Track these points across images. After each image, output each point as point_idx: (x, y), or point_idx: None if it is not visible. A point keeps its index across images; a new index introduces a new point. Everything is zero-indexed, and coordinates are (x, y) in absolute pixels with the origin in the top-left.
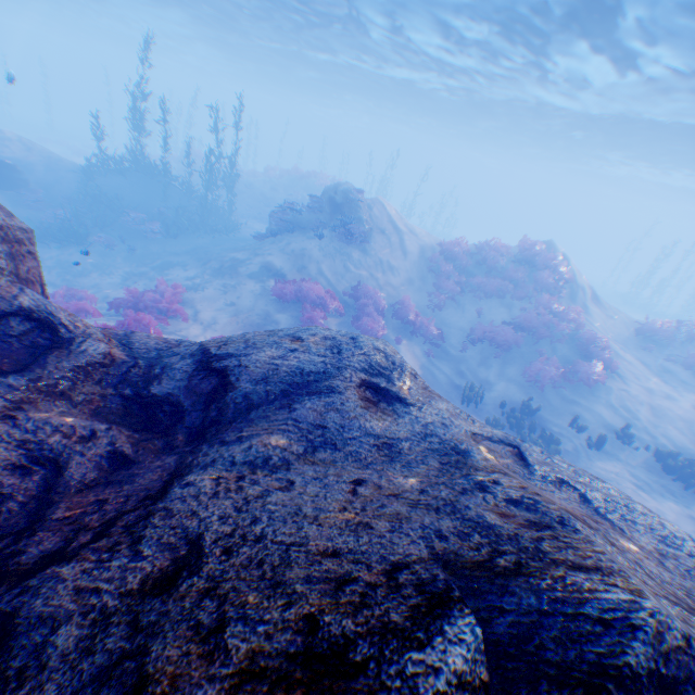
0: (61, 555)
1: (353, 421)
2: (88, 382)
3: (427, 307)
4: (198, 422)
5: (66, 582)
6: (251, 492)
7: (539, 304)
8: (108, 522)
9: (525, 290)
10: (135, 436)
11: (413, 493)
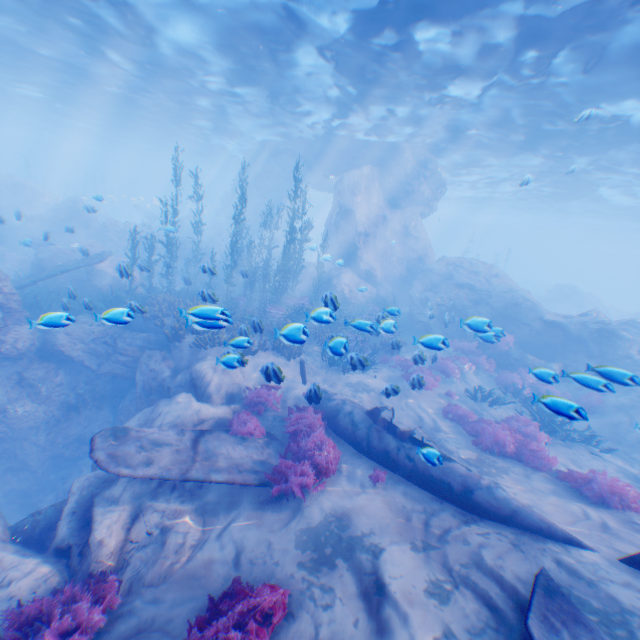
0: None
1: None
2: None
3: None
4: None
5: None
6: None
7: None
8: None
9: None
10: None
11: None
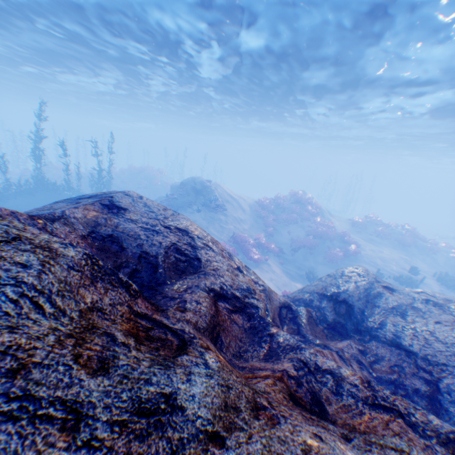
0: (430, 381)
1: (398, 302)
2: (314, 326)
3: (266, 237)
4: (352, 326)
5: (453, 382)
6: (429, 337)
7: (315, 222)
8: (416, 367)
9: (304, 216)
10: (352, 340)
11: (453, 317)
